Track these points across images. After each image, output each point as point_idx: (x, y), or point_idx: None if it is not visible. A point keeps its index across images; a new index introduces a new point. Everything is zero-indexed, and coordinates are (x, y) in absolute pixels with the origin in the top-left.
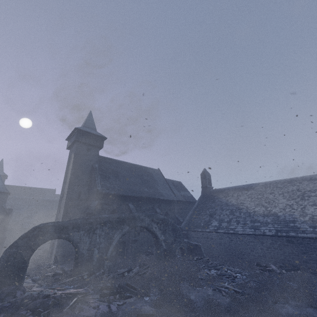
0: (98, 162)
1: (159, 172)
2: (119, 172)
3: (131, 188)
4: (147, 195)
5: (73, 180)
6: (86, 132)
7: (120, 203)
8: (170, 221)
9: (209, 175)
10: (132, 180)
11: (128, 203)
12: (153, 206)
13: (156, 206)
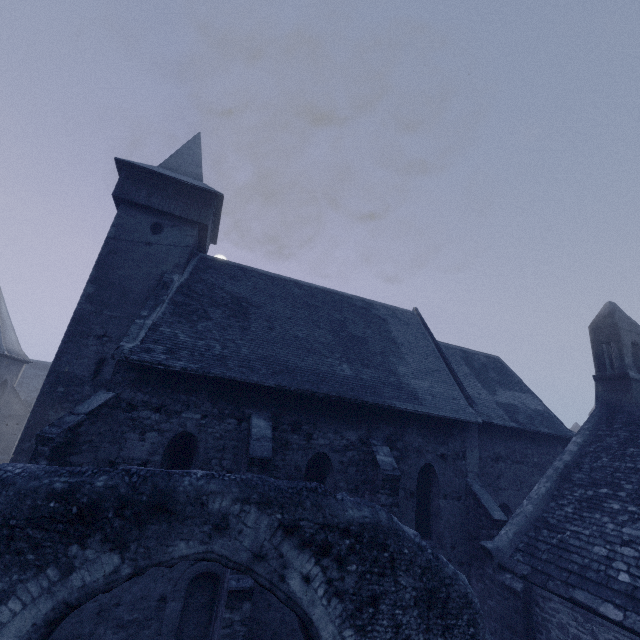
0: (192, 270)
1: (415, 318)
2: (257, 305)
3: (280, 358)
4: (343, 389)
5: (85, 318)
6: (155, 175)
7: (216, 409)
8: (408, 546)
9: (637, 328)
10: (297, 333)
11: (251, 415)
12: (366, 435)
13: (379, 438)
